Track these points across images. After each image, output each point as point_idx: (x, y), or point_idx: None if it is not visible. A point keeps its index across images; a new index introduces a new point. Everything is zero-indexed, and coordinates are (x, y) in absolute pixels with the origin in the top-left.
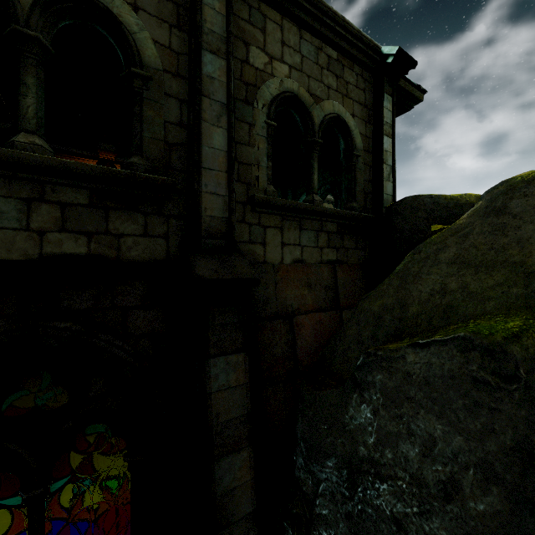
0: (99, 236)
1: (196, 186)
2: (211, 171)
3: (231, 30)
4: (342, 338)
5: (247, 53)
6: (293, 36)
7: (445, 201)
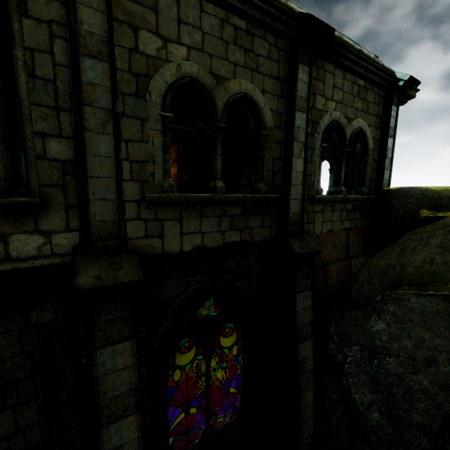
0: (244, 230)
1: (288, 197)
2: (295, 186)
3: (311, 92)
4: (356, 280)
5: (314, 100)
6: (340, 79)
7: (431, 193)
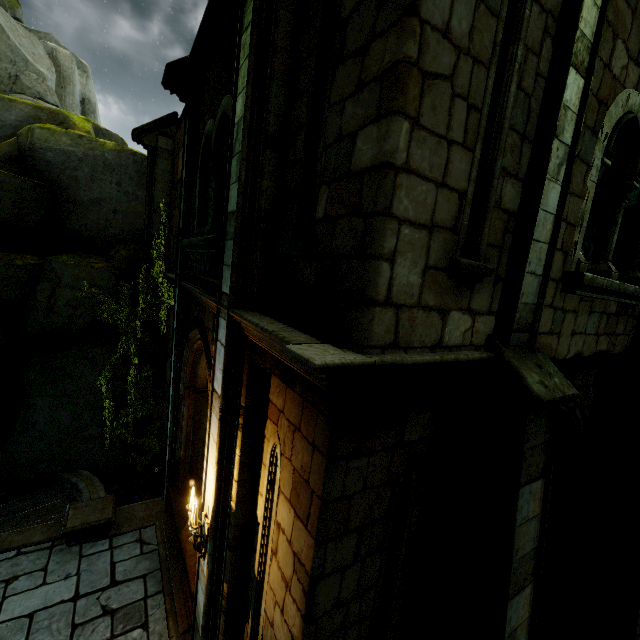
0: (612, 336)
1: None
2: None
3: None
4: None
5: None
6: None
7: None
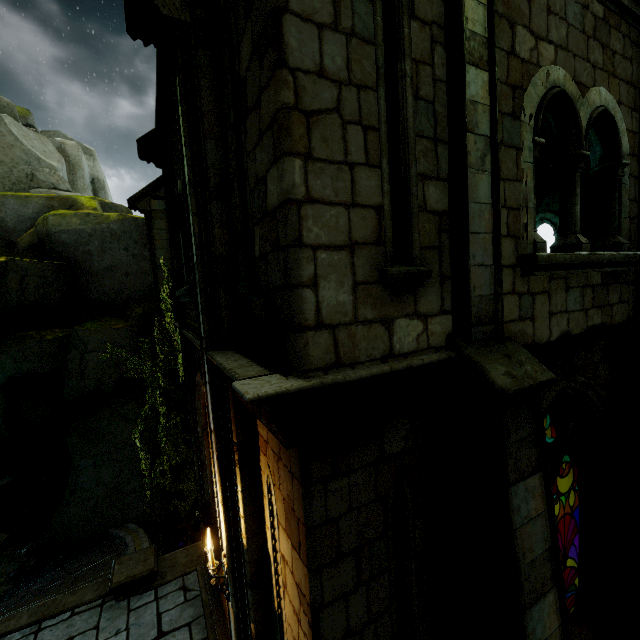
0: (605, 307)
1: None
2: None
3: None
4: None
5: None
6: None
7: None
